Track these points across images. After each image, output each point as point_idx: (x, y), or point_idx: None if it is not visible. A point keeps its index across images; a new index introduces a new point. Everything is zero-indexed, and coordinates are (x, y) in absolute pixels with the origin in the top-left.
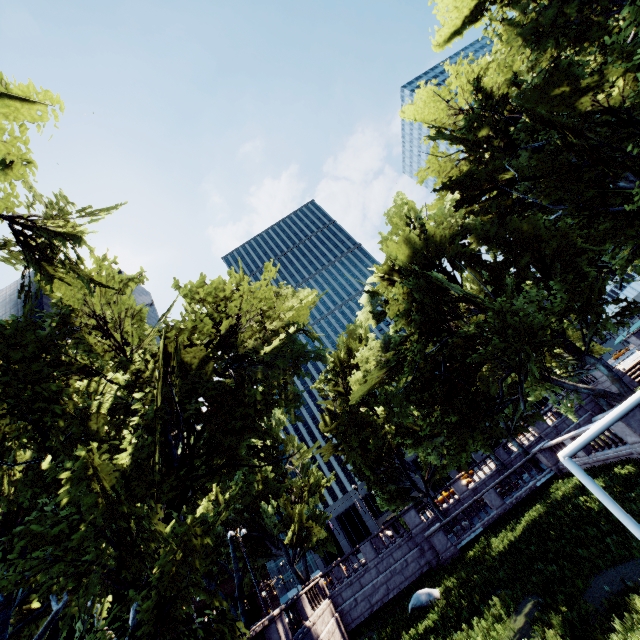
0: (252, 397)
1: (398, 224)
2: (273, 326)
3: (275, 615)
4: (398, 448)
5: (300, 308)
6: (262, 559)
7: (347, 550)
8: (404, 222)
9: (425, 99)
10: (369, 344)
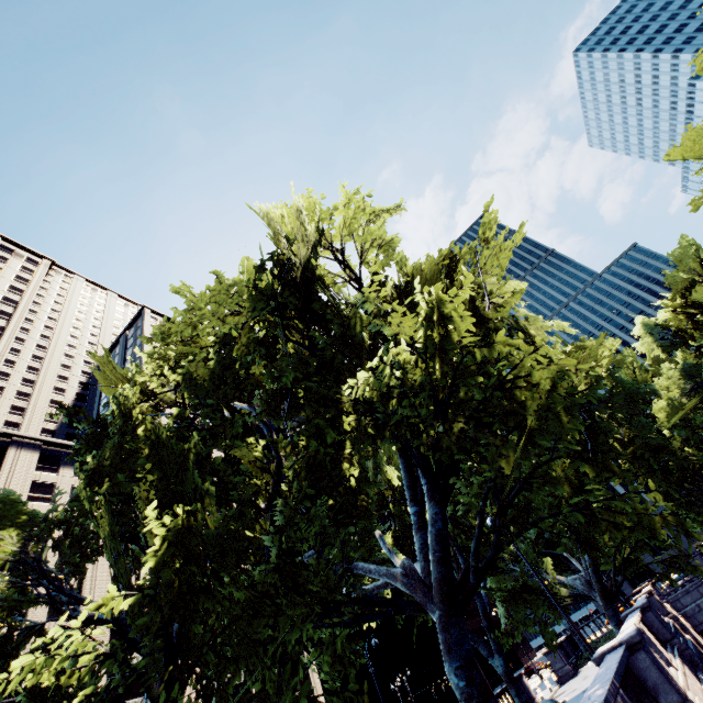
0: (605, 429)
1: (696, 269)
2: (594, 374)
3: (652, 590)
4: (700, 471)
5: (608, 355)
6: (567, 574)
7: (625, 588)
8: (699, 264)
9: (693, 140)
10: (665, 373)
